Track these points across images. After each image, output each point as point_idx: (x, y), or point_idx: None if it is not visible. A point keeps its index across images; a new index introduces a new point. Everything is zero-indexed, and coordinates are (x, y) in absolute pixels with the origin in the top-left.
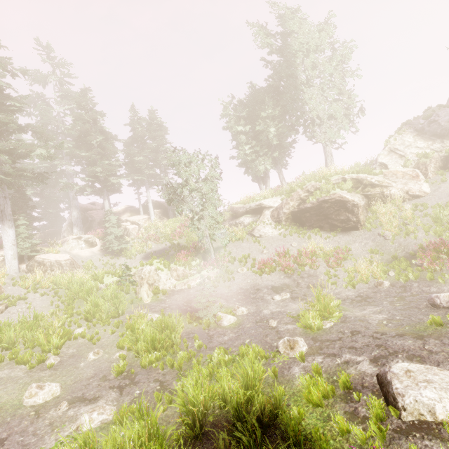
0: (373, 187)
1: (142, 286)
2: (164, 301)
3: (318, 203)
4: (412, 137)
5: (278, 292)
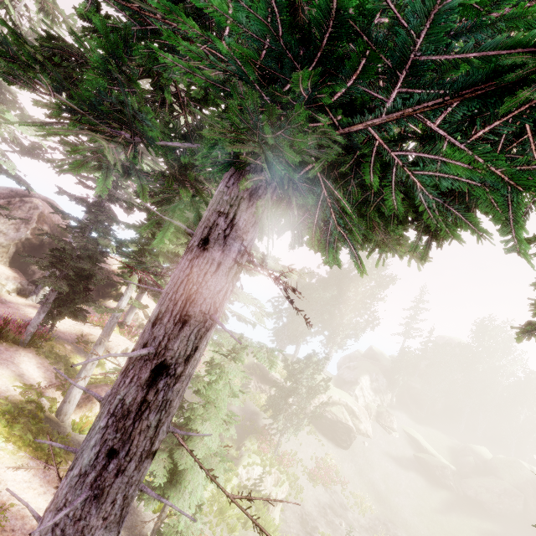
0: (356, 419)
1: (277, 505)
2: (287, 522)
3: (337, 420)
4: (369, 384)
5: (336, 514)
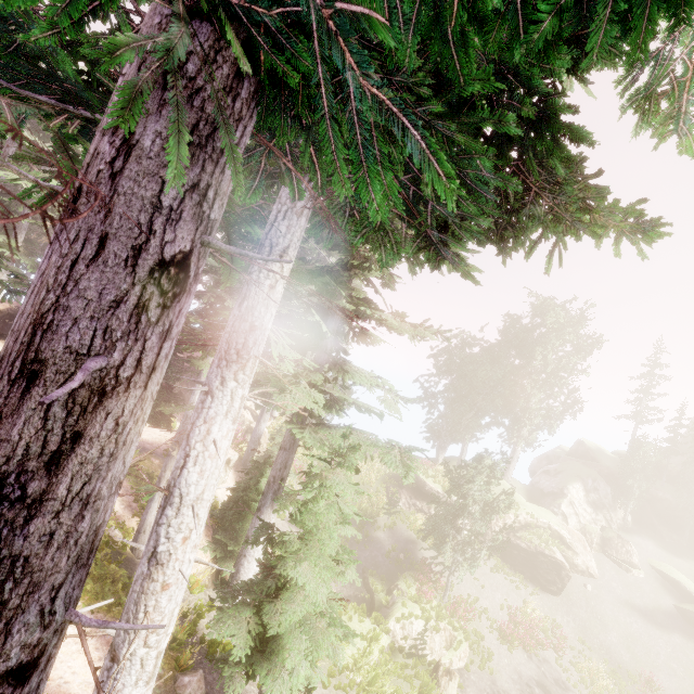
0: (567, 549)
1: (451, 679)
2: None
3: (536, 551)
4: (583, 496)
5: None
